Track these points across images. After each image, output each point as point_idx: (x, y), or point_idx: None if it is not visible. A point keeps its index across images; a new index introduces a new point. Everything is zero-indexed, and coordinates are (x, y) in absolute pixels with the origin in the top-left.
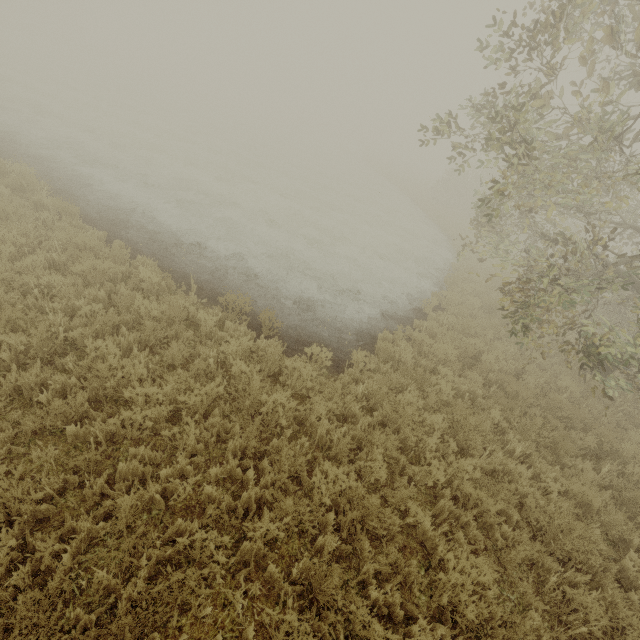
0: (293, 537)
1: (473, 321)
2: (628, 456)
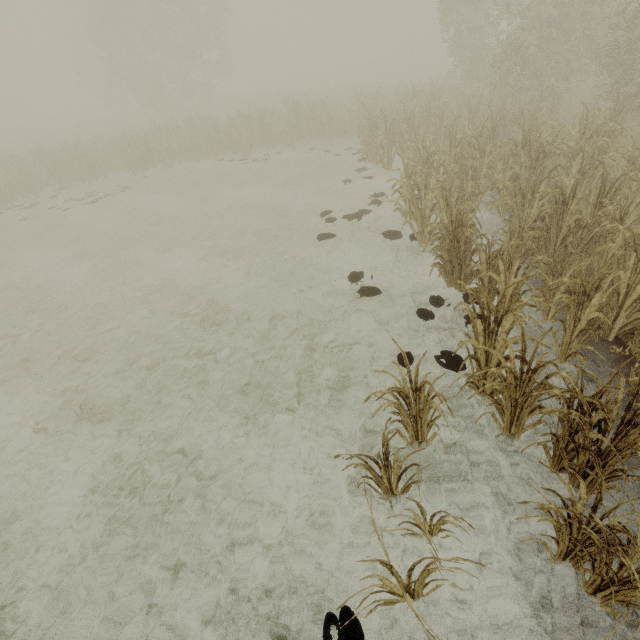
0: None
1: None
2: None
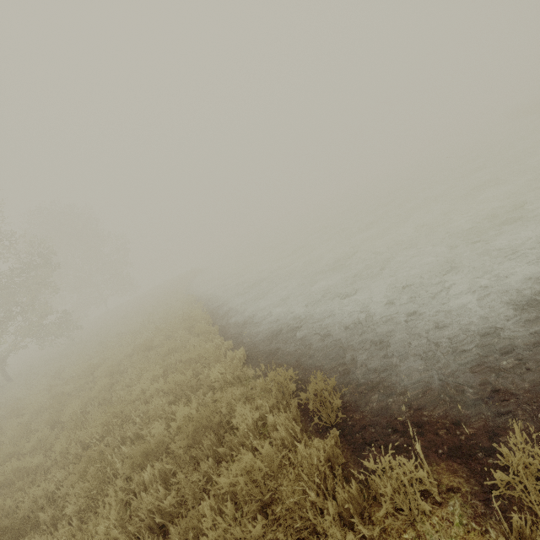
0: None
1: None
2: None
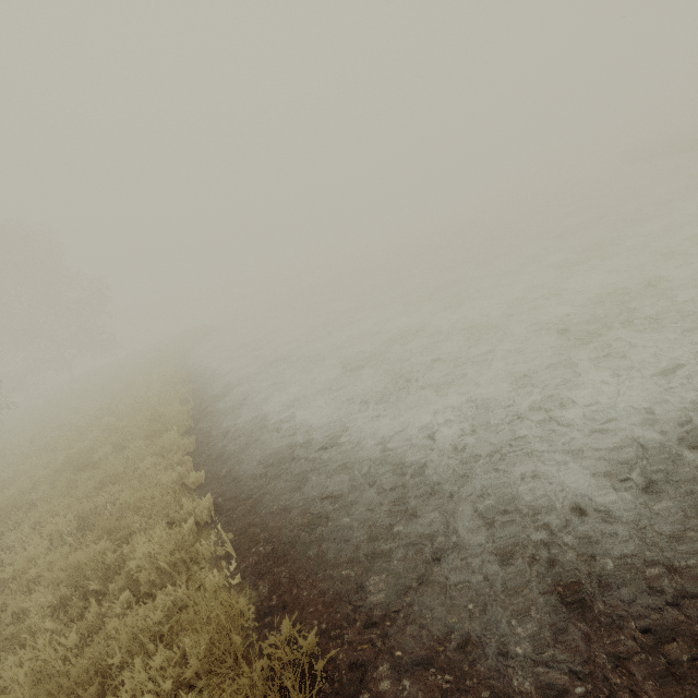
0: None
1: None
2: None
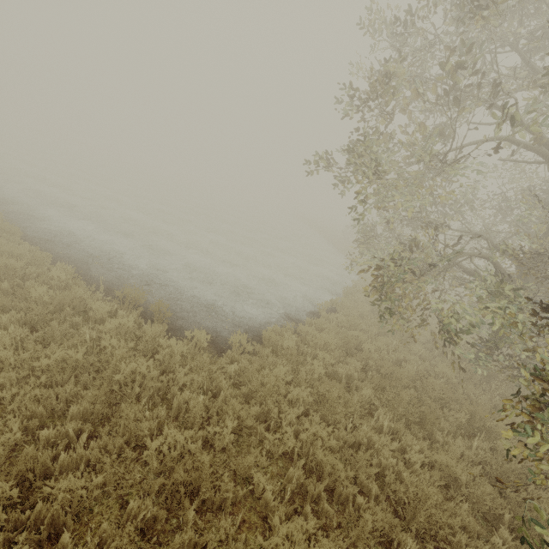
0: (113, 507)
1: (357, 318)
2: (500, 432)
